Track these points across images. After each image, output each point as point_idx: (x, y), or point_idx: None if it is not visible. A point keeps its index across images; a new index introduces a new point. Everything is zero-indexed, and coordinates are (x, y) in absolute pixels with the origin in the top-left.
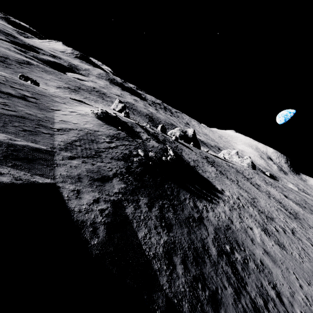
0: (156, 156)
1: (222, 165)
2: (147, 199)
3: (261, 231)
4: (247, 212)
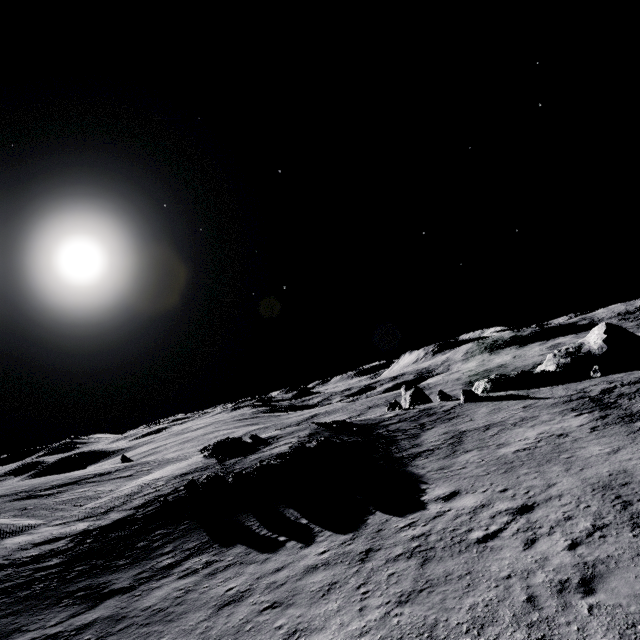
0: (207, 477)
1: None
2: (63, 560)
3: None
4: (442, 566)
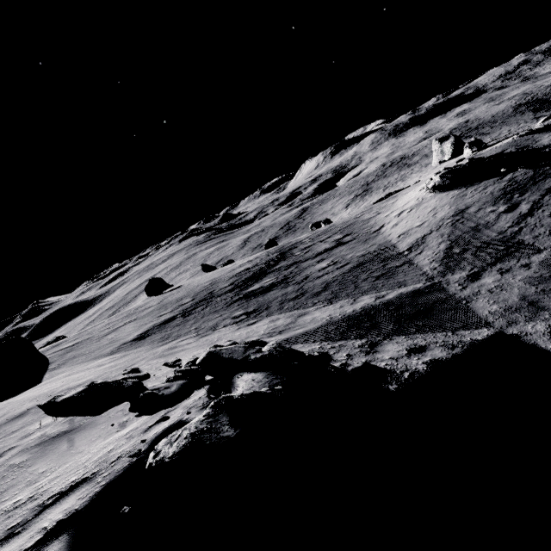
0: None
1: None
2: None
3: None
4: None
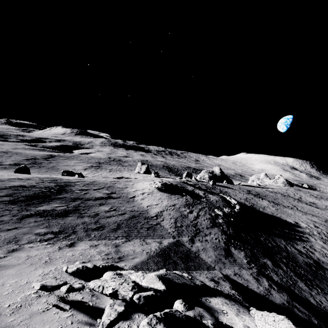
0: (231, 211)
1: (266, 193)
2: (268, 259)
3: None
4: None
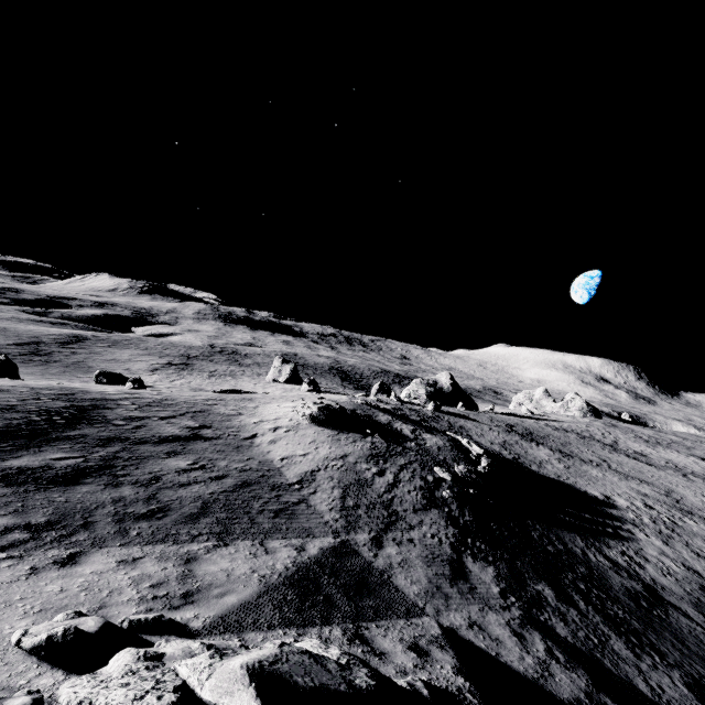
0: (470, 471)
1: (547, 432)
2: (546, 585)
3: None
4: (695, 536)
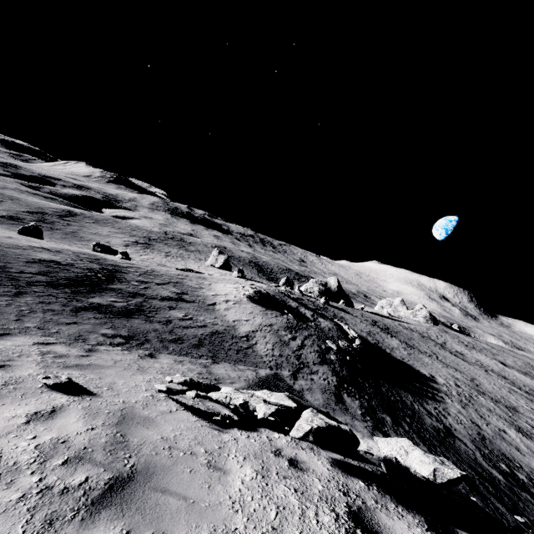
0: (349, 346)
1: (399, 329)
2: (387, 415)
3: (517, 432)
4: (482, 406)
